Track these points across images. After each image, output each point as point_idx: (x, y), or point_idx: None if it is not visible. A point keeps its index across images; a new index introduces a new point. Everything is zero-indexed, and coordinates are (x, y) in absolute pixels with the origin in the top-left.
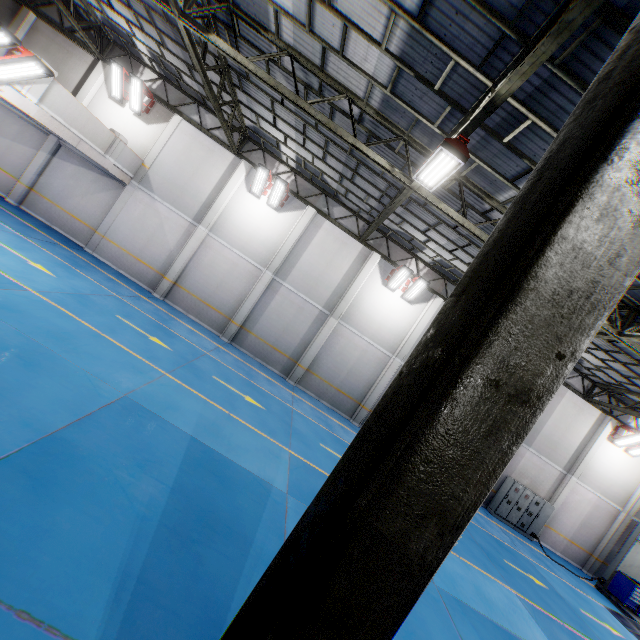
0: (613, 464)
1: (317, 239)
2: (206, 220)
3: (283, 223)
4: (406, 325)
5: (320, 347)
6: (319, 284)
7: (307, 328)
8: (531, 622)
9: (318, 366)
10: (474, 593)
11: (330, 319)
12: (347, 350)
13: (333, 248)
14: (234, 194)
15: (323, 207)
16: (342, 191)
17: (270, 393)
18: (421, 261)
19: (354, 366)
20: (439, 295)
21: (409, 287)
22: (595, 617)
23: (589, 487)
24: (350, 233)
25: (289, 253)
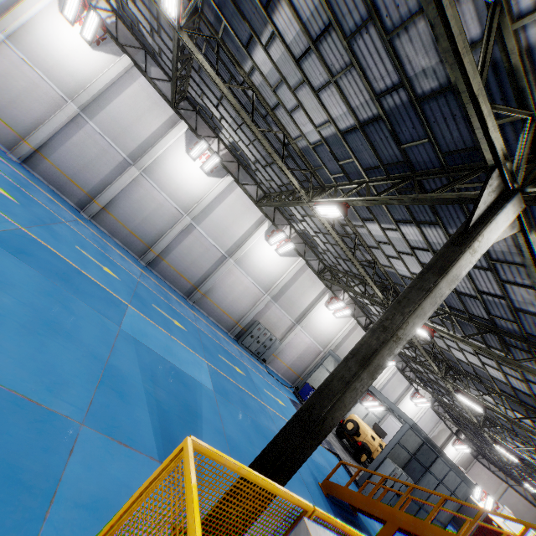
0: (325, 321)
1: (131, 91)
2: (3, 23)
3: (97, 62)
4: (201, 192)
5: (119, 191)
6: (127, 134)
7: (109, 171)
8: (204, 372)
9: (115, 208)
10: (161, 346)
11: (132, 168)
12: (145, 200)
13: (145, 105)
14: (43, 9)
15: (141, 62)
16: (157, 49)
17: (43, 204)
18: (222, 142)
19: (149, 215)
20: (232, 175)
21: (207, 159)
22: (272, 395)
23: (308, 334)
24: (164, 96)
25: (99, 94)
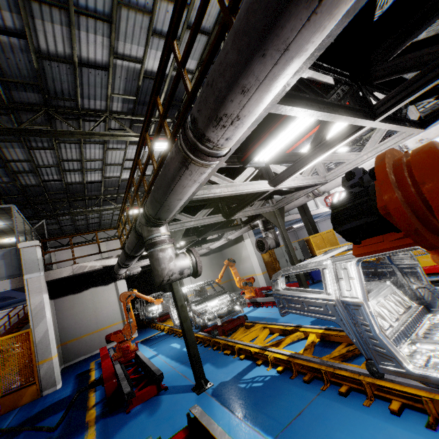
0: None
1: None
2: None
3: None
4: None
5: None
6: None
7: None
8: None
9: None
10: None
11: None
12: None
13: None
14: None
15: None
16: None
17: None
18: None
19: None
20: None
21: None
22: None
23: None
24: None
25: None
